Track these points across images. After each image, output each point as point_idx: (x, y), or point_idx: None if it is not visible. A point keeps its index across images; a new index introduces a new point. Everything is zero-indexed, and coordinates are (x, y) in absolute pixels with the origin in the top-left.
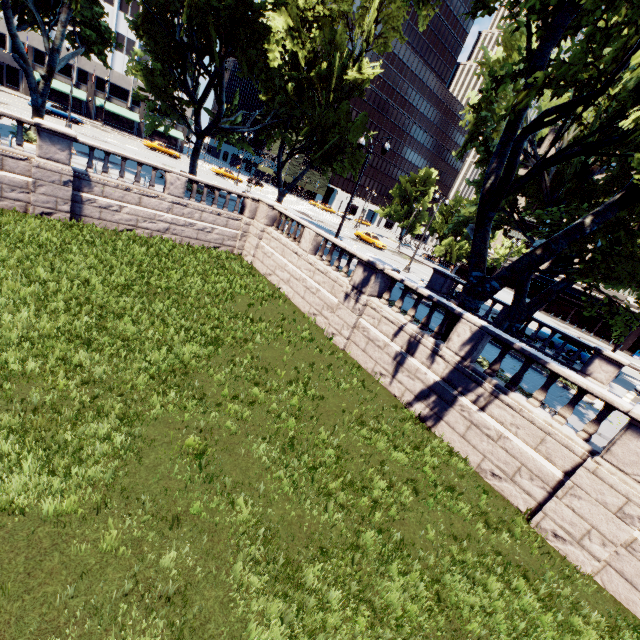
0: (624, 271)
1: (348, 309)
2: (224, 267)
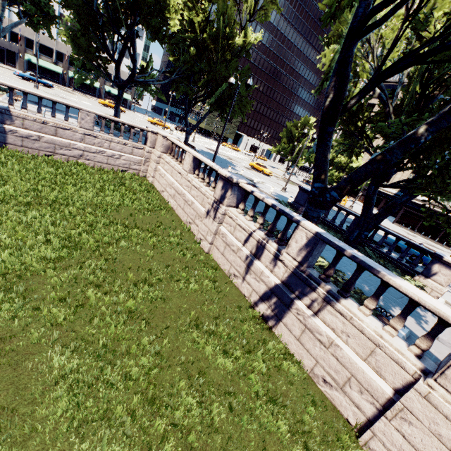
0: None
1: (211, 218)
2: (124, 185)
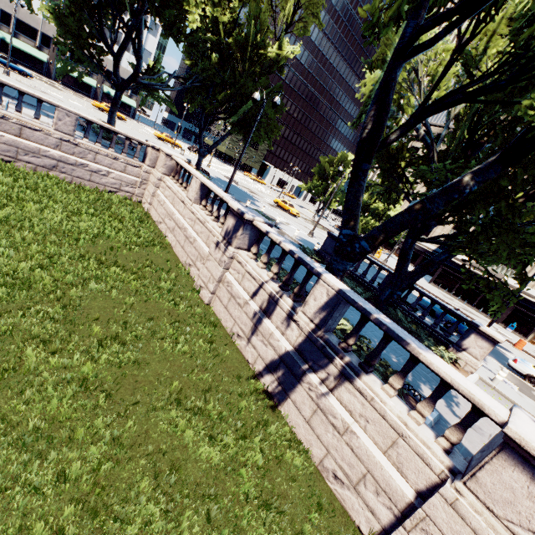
0: (504, 243)
1: (216, 261)
2: (109, 210)
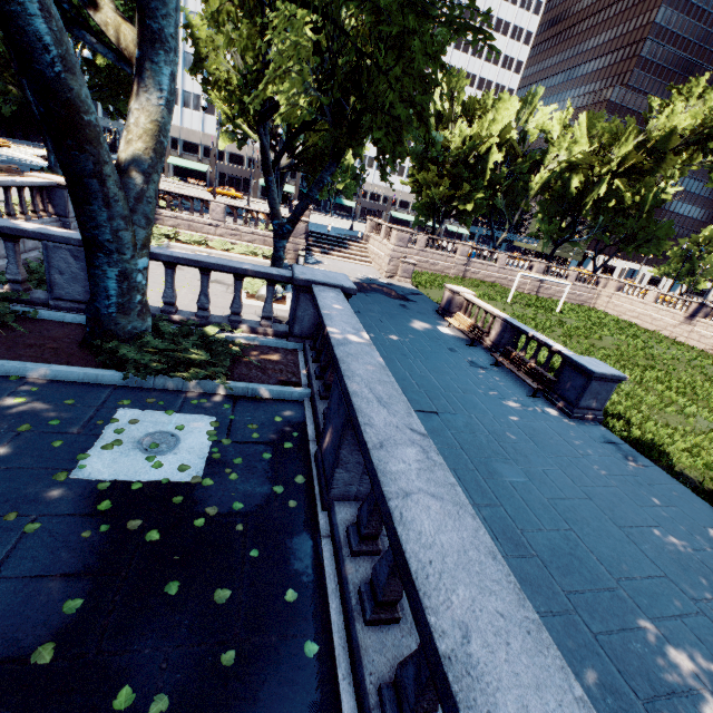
0: None
1: (686, 324)
2: (597, 312)
